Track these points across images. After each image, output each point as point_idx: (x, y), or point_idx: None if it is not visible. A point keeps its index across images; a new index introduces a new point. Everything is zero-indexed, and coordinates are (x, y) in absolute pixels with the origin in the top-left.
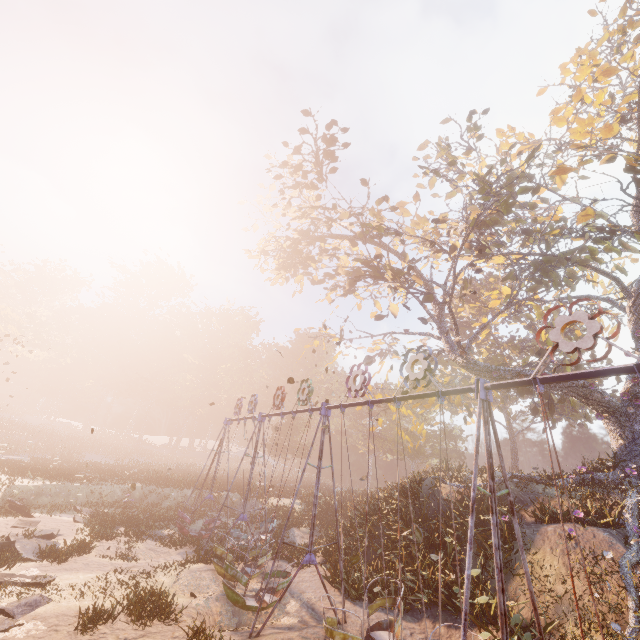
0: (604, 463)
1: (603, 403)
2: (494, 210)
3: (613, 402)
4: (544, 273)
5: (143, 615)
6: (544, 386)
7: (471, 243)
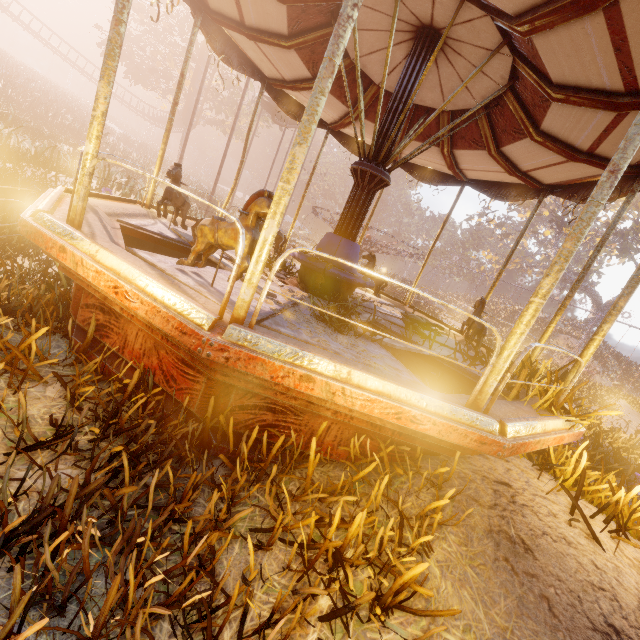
0: (581, 321)
1: (598, 303)
2: (633, 228)
3: (601, 304)
4: (624, 251)
5: None
6: (584, 291)
7: (608, 222)
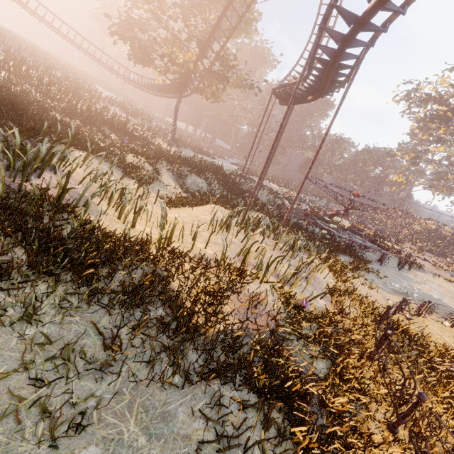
0: None
1: None
2: None
3: None
4: None
5: (422, 253)
6: None
7: None
